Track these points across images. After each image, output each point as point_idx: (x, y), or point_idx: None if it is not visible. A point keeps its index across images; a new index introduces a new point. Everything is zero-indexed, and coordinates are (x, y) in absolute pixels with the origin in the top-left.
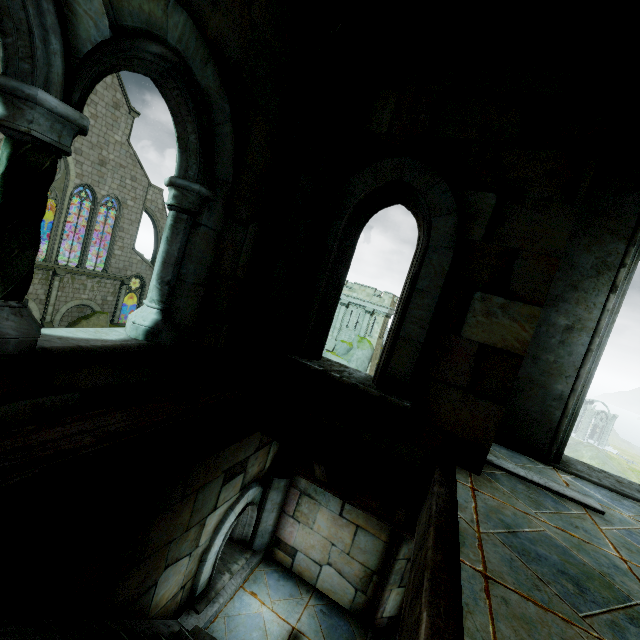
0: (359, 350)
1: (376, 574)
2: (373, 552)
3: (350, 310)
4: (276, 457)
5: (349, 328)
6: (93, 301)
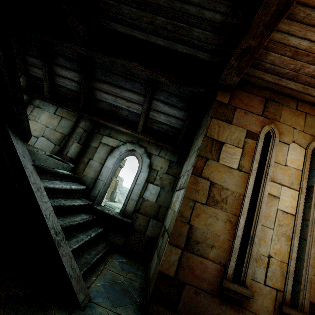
0: None
1: (67, 136)
2: (68, 127)
3: None
4: (24, 90)
5: None
6: None
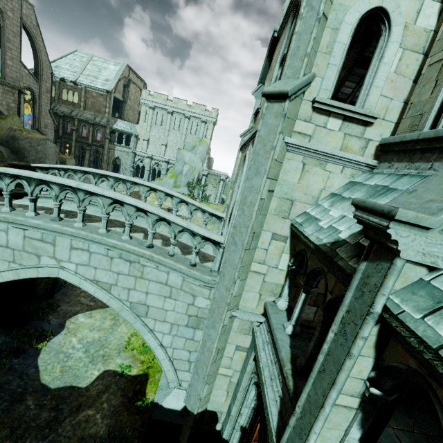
0: (201, 146)
1: None
2: None
3: (191, 121)
4: None
5: (192, 134)
6: (1, 106)
